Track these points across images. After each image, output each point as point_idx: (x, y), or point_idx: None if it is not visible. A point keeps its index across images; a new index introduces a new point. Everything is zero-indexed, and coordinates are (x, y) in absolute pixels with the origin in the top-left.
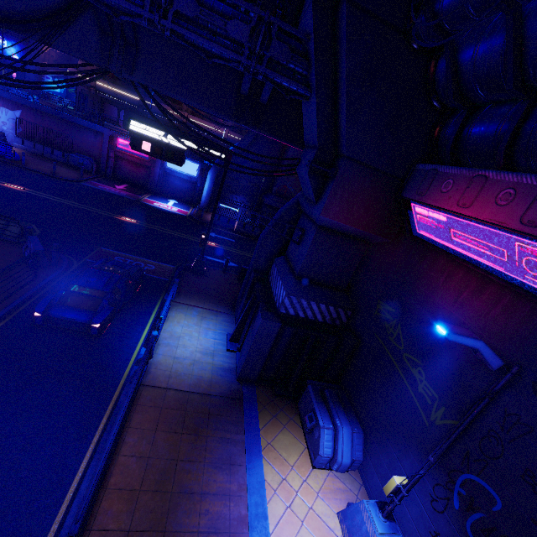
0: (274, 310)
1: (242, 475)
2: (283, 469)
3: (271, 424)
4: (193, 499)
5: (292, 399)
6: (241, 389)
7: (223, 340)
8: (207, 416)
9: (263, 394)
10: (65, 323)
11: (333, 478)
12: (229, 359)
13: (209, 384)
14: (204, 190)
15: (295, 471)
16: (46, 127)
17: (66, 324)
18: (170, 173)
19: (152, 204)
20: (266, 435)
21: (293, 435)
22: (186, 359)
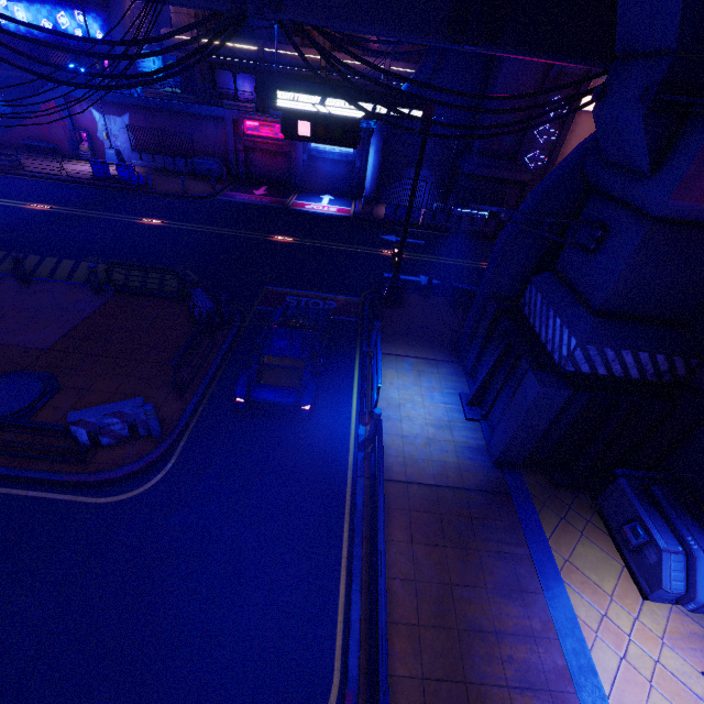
0: (551, 366)
1: (541, 607)
2: (598, 600)
3: (561, 531)
4: (487, 640)
5: (581, 490)
6: (503, 478)
7: (456, 403)
8: (470, 521)
9: (537, 484)
10: (270, 407)
11: (680, 616)
12: (473, 433)
13: (458, 473)
14: (367, 171)
15: (618, 604)
16: (160, 130)
17: (272, 407)
18: (317, 155)
19: (303, 208)
20: (558, 547)
21: (598, 546)
22: (418, 438)
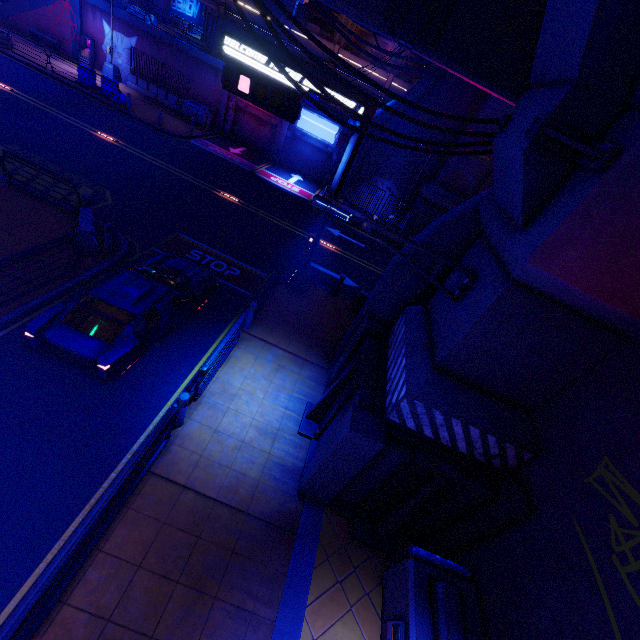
0: (380, 408)
1: None
2: None
3: (329, 598)
4: None
5: (378, 552)
6: (299, 513)
7: (298, 412)
8: (229, 556)
9: (333, 531)
10: (66, 353)
11: None
12: (297, 450)
13: (251, 492)
14: (339, 165)
15: None
16: (161, 62)
17: (68, 354)
18: (300, 136)
19: (268, 178)
20: (314, 619)
21: (361, 630)
22: (231, 437)
